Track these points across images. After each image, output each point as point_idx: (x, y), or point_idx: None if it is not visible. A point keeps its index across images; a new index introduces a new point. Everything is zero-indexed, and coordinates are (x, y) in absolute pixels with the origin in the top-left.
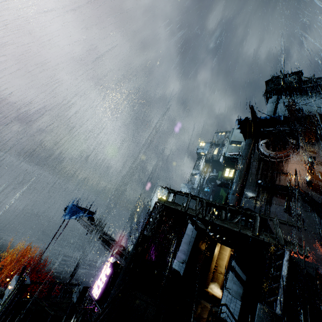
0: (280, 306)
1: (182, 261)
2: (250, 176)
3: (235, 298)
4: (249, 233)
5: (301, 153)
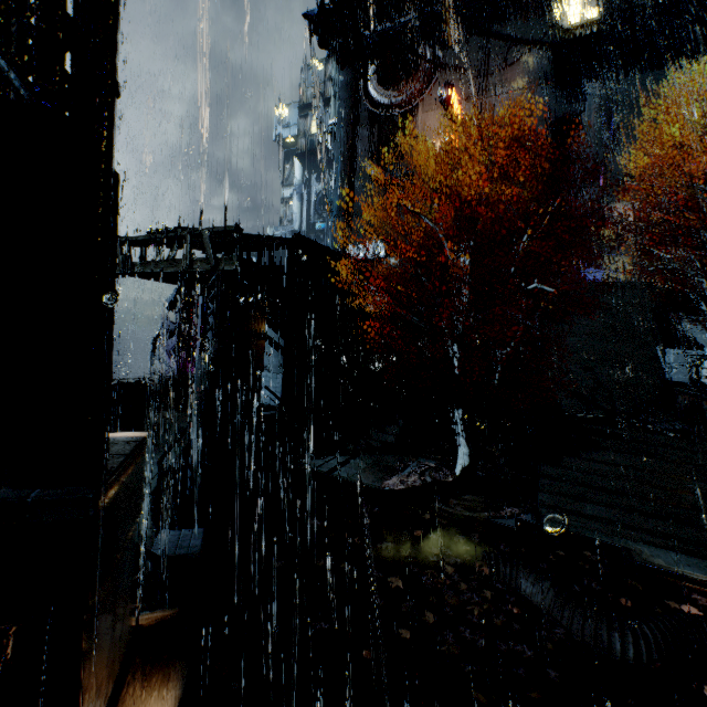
0: (216, 346)
1: None
2: (360, 166)
3: (276, 374)
4: (183, 268)
5: (441, 81)
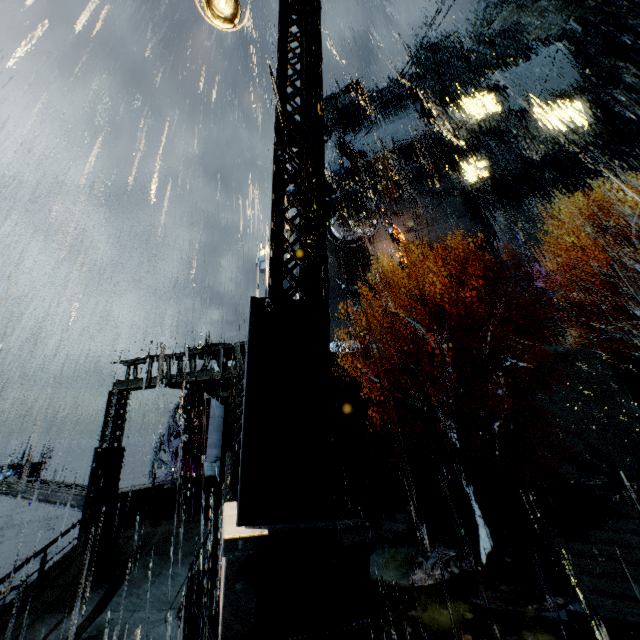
0: None
1: (215, 459)
2: (331, 283)
3: None
4: (216, 375)
5: (386, 222)
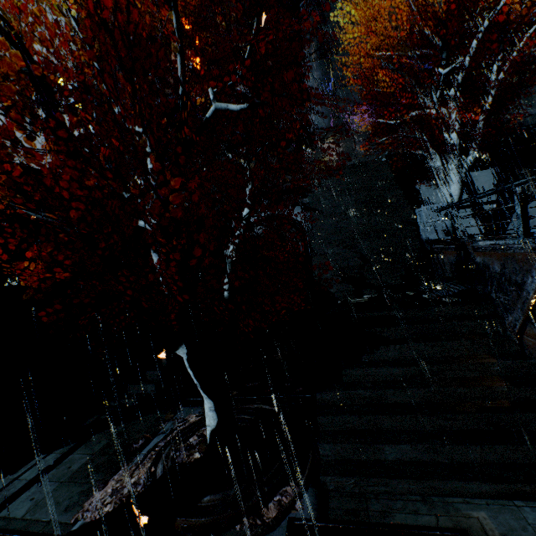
0: None
1: None
2: None
3: None
4: None
5: None
